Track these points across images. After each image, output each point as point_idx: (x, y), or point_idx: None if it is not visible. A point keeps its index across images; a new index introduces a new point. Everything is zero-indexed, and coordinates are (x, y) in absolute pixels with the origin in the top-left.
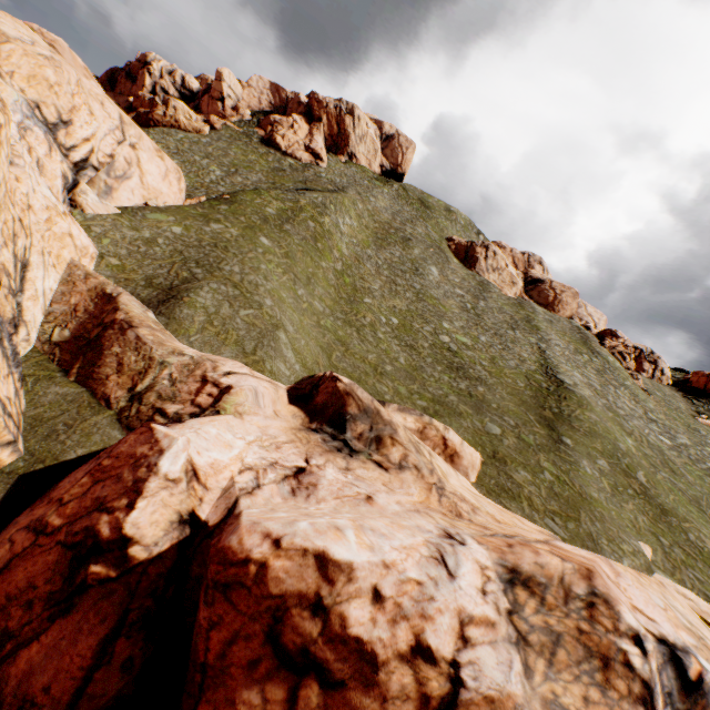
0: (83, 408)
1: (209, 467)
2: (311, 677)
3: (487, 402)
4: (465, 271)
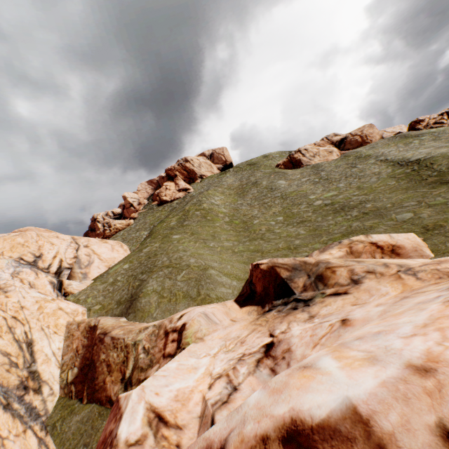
0: (95, 420)
1: (173, 402)
2: None
3: (381, 207)
4: (298, 170)
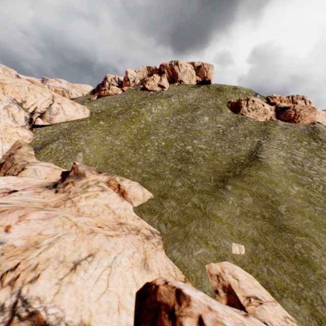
0: None
1: None
2: None
3: (188, 172)
4: (232, 115)
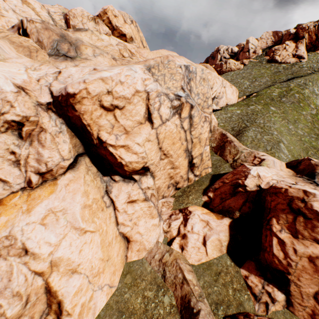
0: (221, 162)
1: (262, 176)
2: (300, 215)
3: None
4: None
